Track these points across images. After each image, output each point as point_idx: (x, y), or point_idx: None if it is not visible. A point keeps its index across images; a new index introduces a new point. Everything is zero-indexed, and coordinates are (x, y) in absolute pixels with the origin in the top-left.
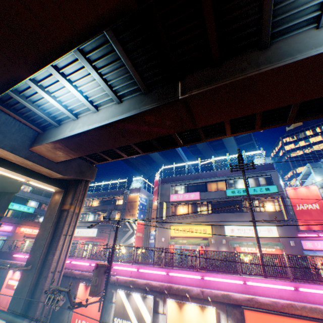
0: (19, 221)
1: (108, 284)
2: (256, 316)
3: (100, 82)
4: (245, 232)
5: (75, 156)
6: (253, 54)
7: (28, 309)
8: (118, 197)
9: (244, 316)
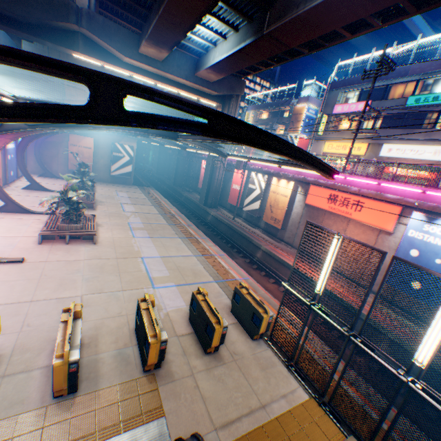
0: None
1: (246, 168)
2: (314, 189)
3: (219, 24)
4: (404, 153)
5: (221, 77)
6: None
7: (211, 175)
8: (285, 109)
9: (309, 189)
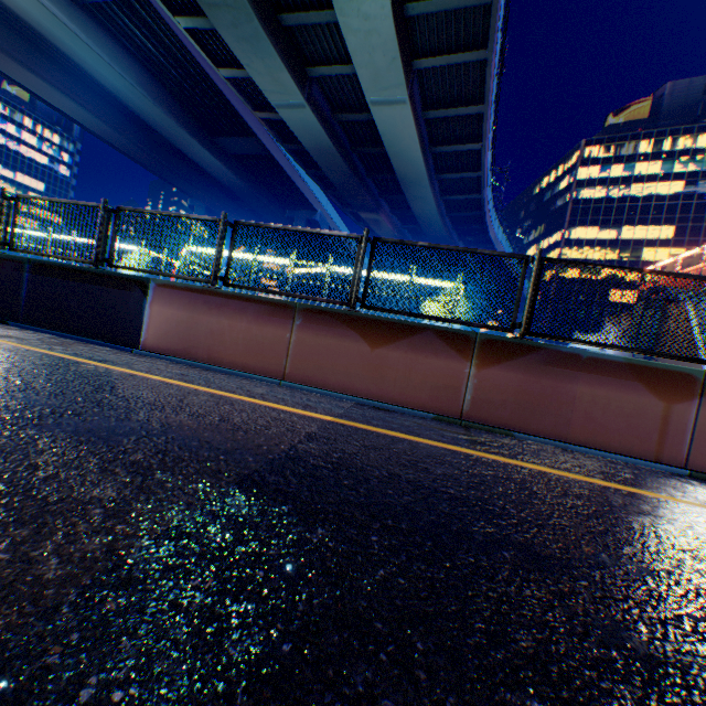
0: None
1: None
2: None
3: None
4: None
5: None
6: None
7: None
8: None
9: None
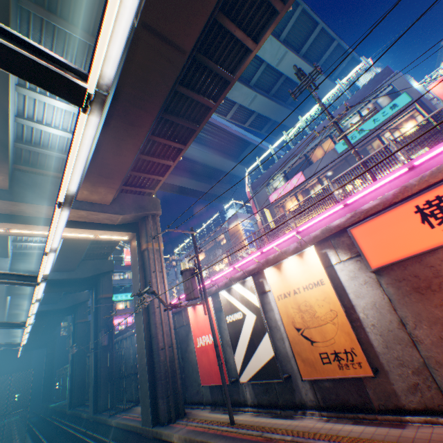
0: None
1: (205, 289)
2: (367, 227)
3: None
4: None
5: (117, 185)
6: None
7: (151, 345)
8: (219, 237)
9: (352, 237)
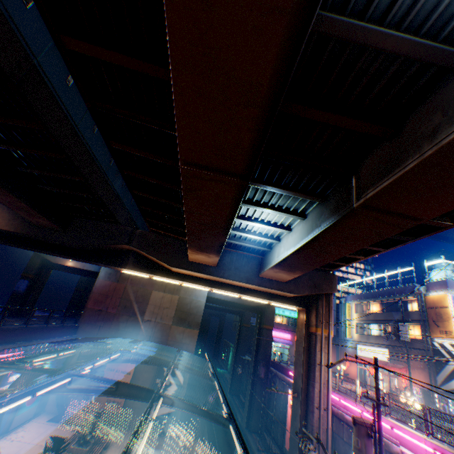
0: (294, 328)
1: None
2: None
3: (274, 213)
4: None
5: (295, 275)
6: (451, 86)
7: None
8: (406, 298)
9: None
